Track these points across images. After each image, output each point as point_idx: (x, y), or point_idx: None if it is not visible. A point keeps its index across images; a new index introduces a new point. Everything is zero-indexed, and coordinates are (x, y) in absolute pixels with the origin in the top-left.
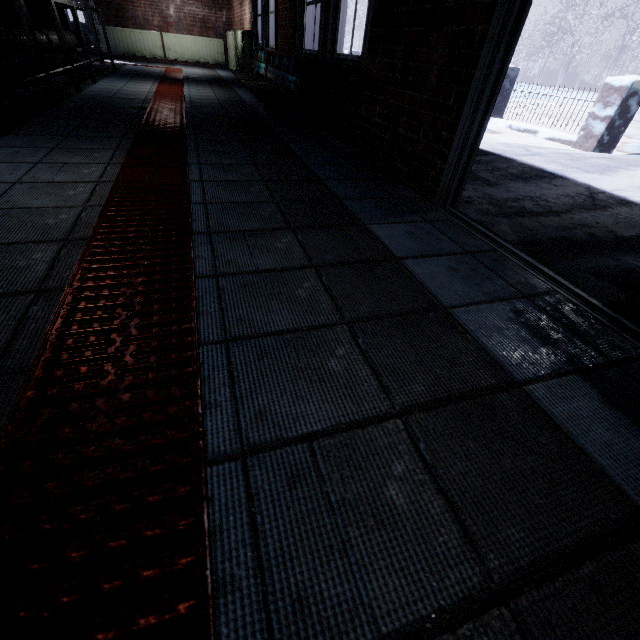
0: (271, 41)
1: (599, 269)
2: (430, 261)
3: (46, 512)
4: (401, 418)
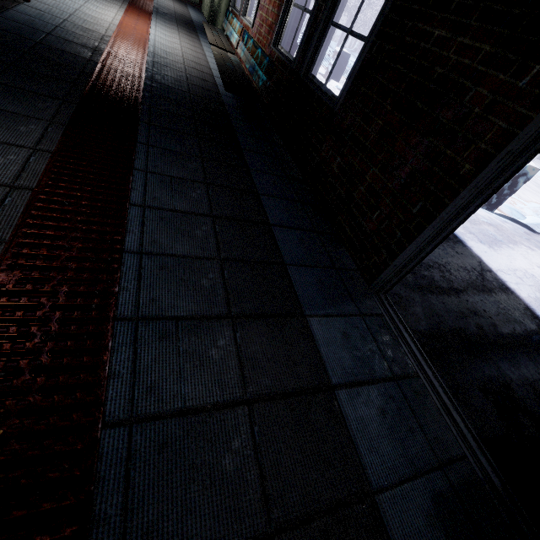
0: (249, 12)
1: (486, 382)
2: (362, 394)
3: None
4: None
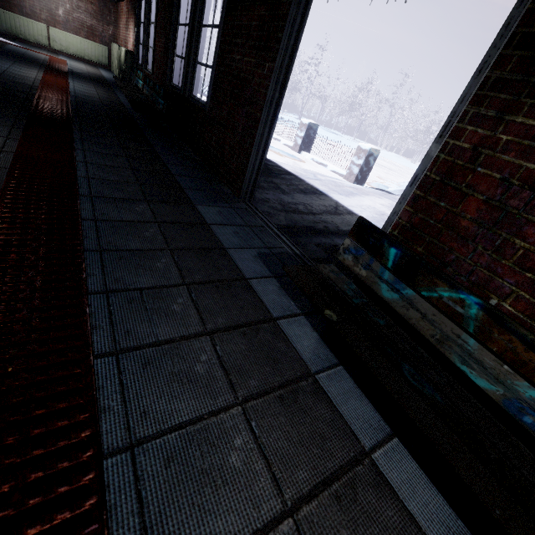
0: (149, 66)
1: (321, 243)
2: (226, 227)
3: (6, 304)
4: (187, 286)
